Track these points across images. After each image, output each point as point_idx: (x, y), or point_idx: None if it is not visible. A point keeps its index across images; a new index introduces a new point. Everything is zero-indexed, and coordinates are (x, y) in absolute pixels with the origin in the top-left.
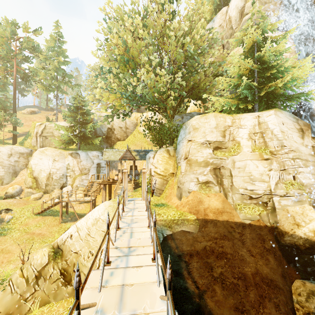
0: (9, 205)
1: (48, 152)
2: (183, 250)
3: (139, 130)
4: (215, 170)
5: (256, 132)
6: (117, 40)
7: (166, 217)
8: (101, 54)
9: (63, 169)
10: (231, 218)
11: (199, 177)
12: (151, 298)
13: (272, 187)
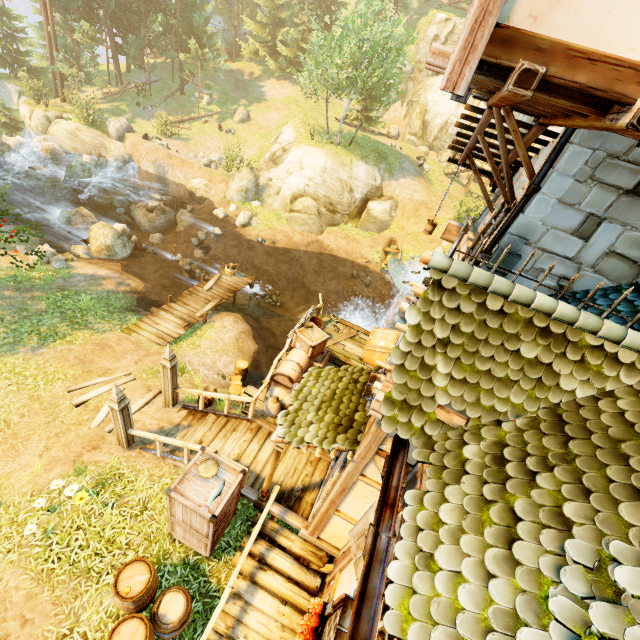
0: (417, 154)
1: None
2: None
3: None
4: None
5: None
6: None
7: None
8: None
9: (464, 121)
10: None
11: None
12: None
13: None
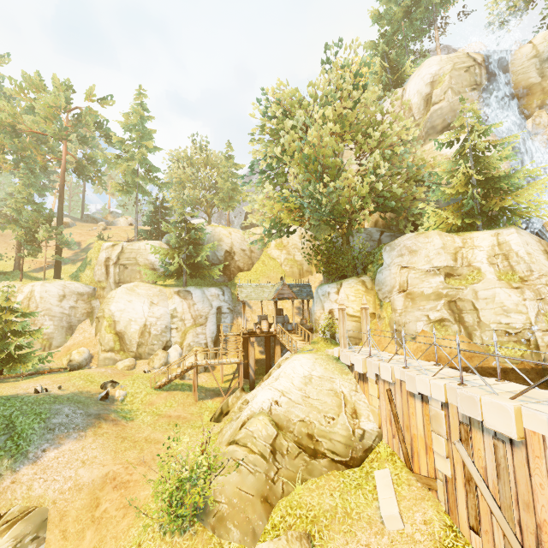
0: (105, 377)
1: (141, 291)
2: None
3: (269, 254)
4: (450, 303)
5: (495, 254)
6: (313, 137)
7: None
8: (191, 136)
9: (166, 318)
10: (486, 364)
11: (429, 314)
12: (546, 394)
13: (531, 320)
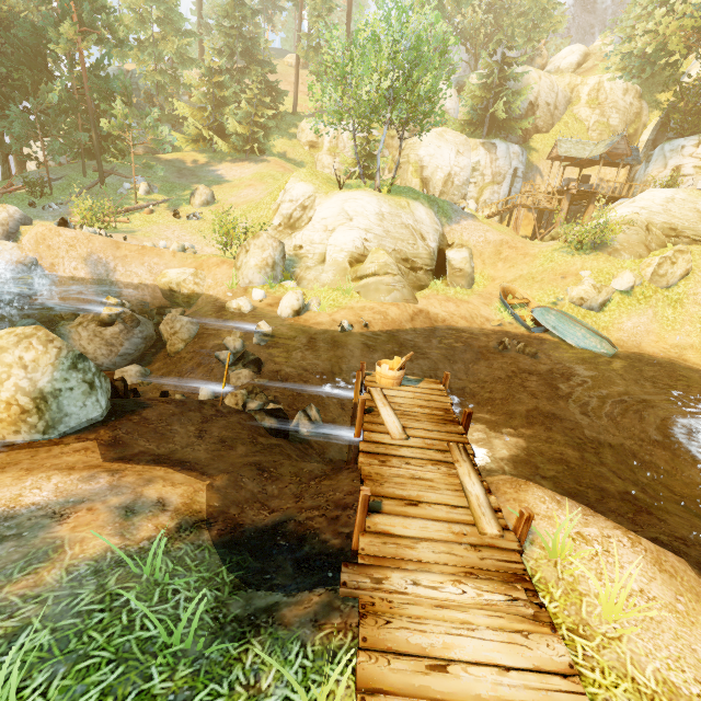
0: None
1: (449, 137)
2: None
3: (575, 114)
4: None
5: None
6: None
7: None
8: None
9: (467, 170)
10: None
11: None
12: None
13: None
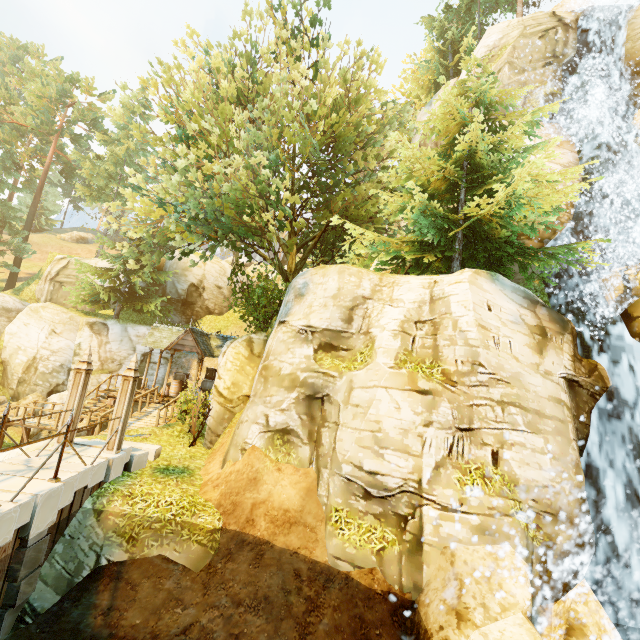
0: None
1: (47, 314)
2: (120, 624)
3: None
4: (312, 401)
5: (422, 319)
6: (157, 88)
7: (140, 508)
8: None
9: (65, 353)
10: (308, 547)
11: (269, 415)
12: None
13: (425, 474)
